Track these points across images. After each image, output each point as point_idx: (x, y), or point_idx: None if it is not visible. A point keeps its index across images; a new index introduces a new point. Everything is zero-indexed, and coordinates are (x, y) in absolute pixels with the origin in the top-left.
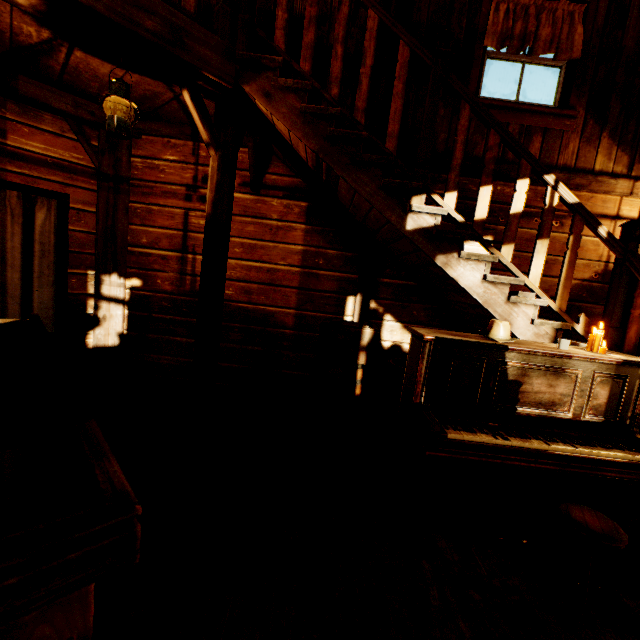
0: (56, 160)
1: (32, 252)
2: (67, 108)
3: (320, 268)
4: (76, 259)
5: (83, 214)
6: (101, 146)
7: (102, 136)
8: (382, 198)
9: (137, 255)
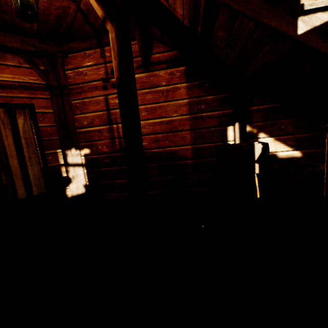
0: (21, 83)
1: (21, 145)
2: (17, 45)
3: (203, 111)
4: (48, 144)
5: (45, 115)
6: (45, 68)
7: (44, 61)
8: (268, 10)
9: (83, 133)
